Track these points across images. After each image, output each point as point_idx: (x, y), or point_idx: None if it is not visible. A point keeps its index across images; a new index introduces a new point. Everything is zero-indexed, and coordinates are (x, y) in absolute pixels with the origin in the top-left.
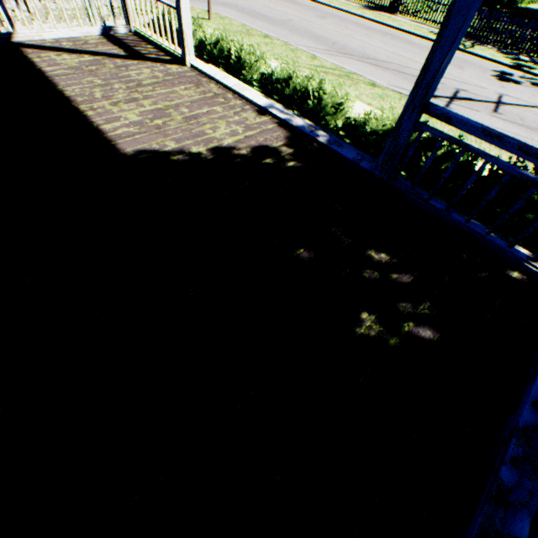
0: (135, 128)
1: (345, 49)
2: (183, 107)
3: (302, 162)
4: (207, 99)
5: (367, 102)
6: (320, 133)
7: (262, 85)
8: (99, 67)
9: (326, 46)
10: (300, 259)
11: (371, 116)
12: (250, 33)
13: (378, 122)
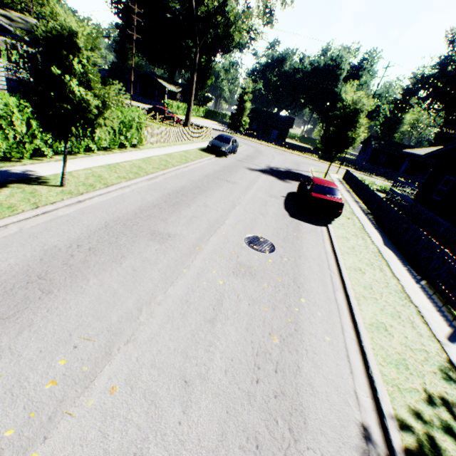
0: None
1: None
2: None
3: None
4: None
5: None
6: None
7: None
8: None
9: None
10: None
11: None
12: None
13: None
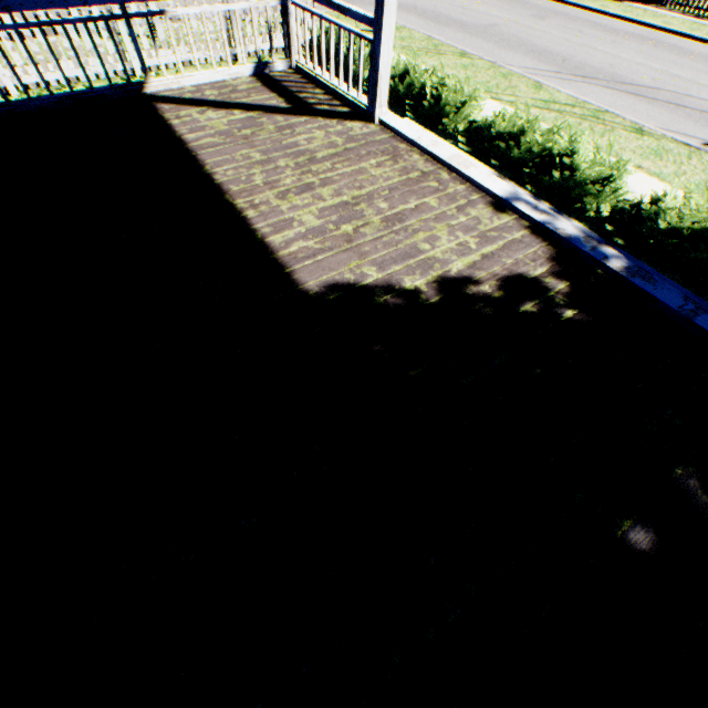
0: (315, 240)
1: (582, 68)
2: (379, 198)
3: (585, 311)
4: (411, 183)
5: (635, 162)
6: (608, 251)
7: (471, 140)
8: (255, 130)
9: (553, 65)
10: (631, 543)
11: (669, 202)
12: (438, 50)
13: (686, 215)
